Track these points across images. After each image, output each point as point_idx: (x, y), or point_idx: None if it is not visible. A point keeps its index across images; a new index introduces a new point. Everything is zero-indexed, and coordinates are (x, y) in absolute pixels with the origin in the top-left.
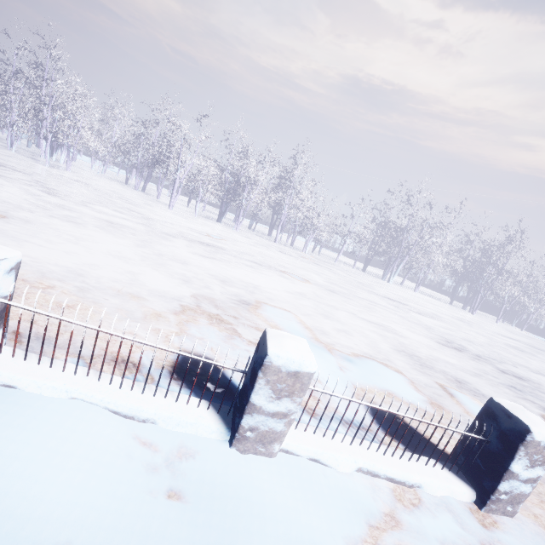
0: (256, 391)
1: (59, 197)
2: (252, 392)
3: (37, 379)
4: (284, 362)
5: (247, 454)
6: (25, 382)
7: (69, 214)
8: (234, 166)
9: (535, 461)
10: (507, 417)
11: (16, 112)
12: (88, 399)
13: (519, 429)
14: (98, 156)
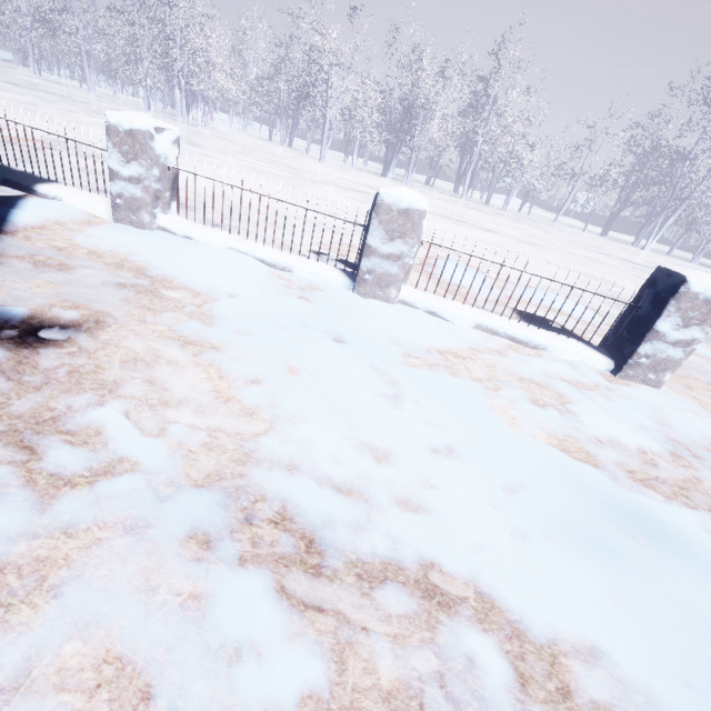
0: (371, 233)
1: (201, 149)
2: (367, 234)
3: (204, 233)
4: (395, 200)
5: (367, 298)
6: (198, 234)
7: (213, 161)
8: (403, 85)
9: (690, 319)
10: (667, 278)
11: (146, 62)
12: (241, 249)
13: (674, 283)
14: (236, 107)
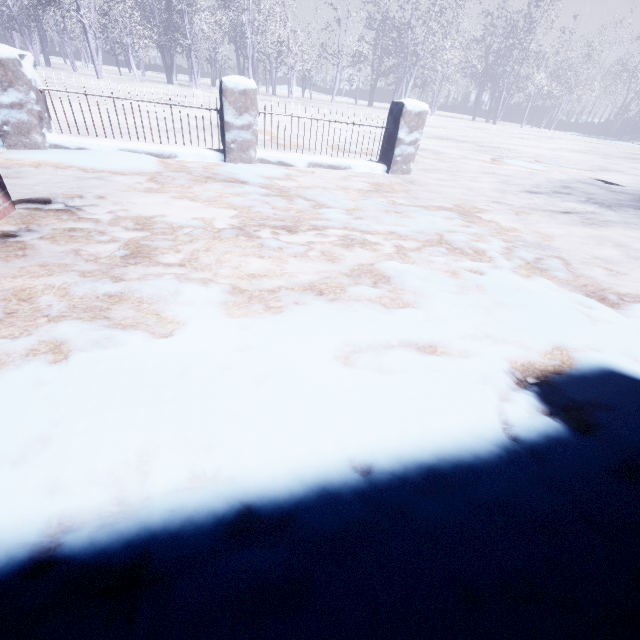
0: (226, 112)
1: None
2: (223, 114)
3: (94, 142)
4: (235, 85)
5: (237, 162)
6: (89, 144)
7: None
8: None
9: (412, 127)
10: (396, 106)
11: None
12: (130, 149)
13: (400, 108)
14: None
